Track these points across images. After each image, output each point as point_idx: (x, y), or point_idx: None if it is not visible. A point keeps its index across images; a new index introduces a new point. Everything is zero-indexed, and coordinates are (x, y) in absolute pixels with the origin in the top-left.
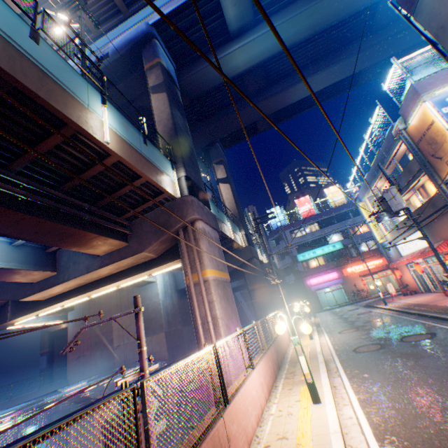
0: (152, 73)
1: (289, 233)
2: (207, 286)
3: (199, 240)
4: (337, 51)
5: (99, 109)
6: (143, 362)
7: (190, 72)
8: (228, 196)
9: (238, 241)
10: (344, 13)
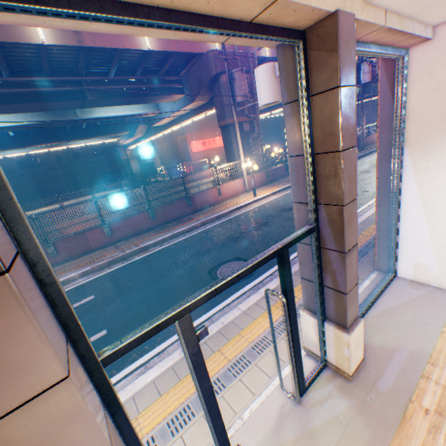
0: None
1: None
2: None
3: None
4: None
5: None
6: None
7: None
8: None
9: None
10: None
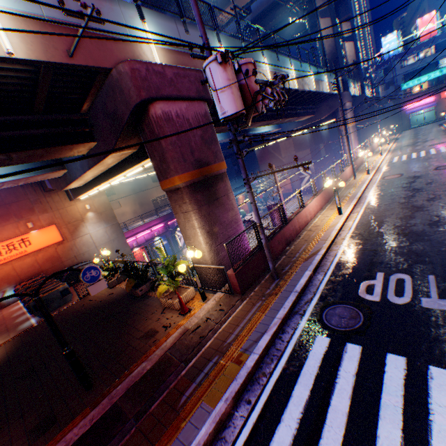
0: None
1: (399, 63)
2: (348, 130)
3: (346, 112)
4: None
5: (324, 79)
6: (341, 150)
7: None
8: (350, 55)
9: (355, 94)
10: None
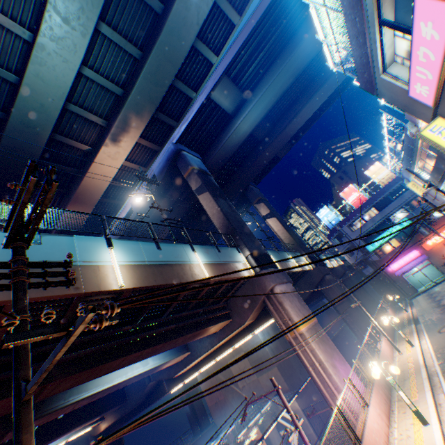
0: (191, 179)
1: (347, 228)
2: (303, 338)
3: (282, 302)
4: (322, 70)
5: (193, 257)
6: (295, 421)
7: (212, 155)
8: (278, 228)
9: (305, 268)
10: (315, 50)
